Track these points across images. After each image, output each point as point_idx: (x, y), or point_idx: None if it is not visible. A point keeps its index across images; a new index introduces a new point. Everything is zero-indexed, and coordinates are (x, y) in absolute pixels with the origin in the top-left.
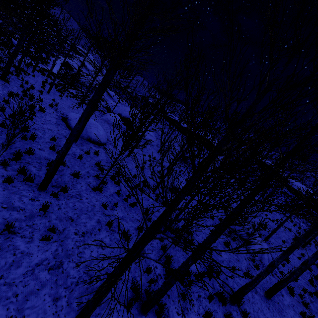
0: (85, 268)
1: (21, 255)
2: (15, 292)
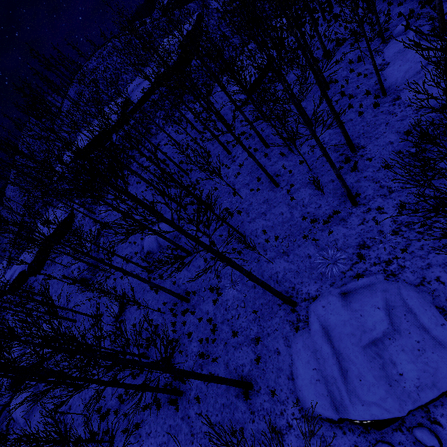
0: None
1: None
2: None
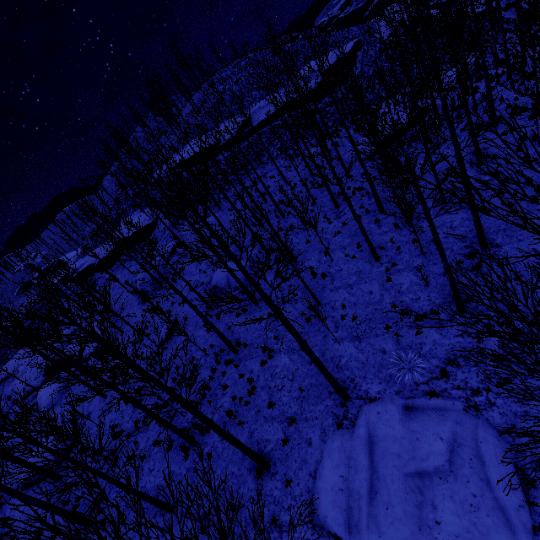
0: (155, 489)
1: None
2: None
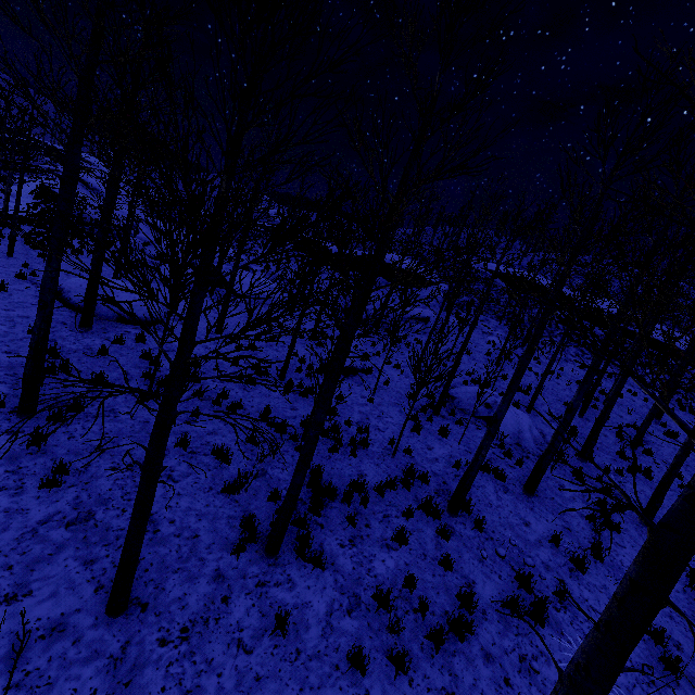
0: None
1: (6, 514)
2: (6, 564)
